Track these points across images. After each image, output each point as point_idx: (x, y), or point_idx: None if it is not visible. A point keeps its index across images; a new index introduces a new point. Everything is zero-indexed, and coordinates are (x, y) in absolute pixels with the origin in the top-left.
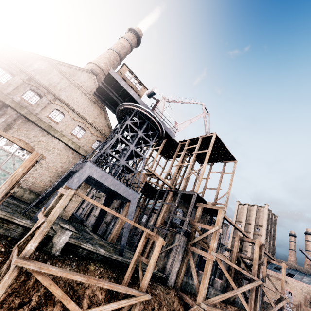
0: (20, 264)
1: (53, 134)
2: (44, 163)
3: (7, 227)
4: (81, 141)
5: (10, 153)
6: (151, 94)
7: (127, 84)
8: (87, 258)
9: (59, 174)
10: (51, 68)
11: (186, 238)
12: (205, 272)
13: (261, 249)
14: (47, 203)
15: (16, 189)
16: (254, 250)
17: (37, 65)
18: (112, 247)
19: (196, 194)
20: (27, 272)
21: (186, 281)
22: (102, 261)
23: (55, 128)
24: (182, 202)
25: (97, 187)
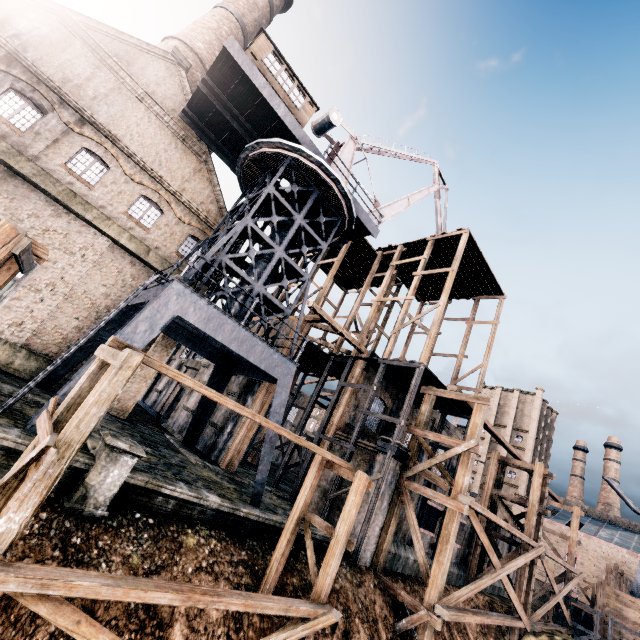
0: None
1: (80, 214)
2: (62, 285)
3: None
4: (152, 236)
5: None
6: (323, 125)
7: (269, 85)
8: (177, 517)
9: (99, 313)
10: (66, 36)
11: (399, 464)
12: (443, 538)
13: (544, 482)
14: (68, 385)
15: None
16: (532, 484)
17: (27, 22)
18: (232, 483)
19: (423, 366)
20: None
21: (394, 553)
22: (214, 522)
23: (84, 198)
24: (384, 383)
25: (194, 346)
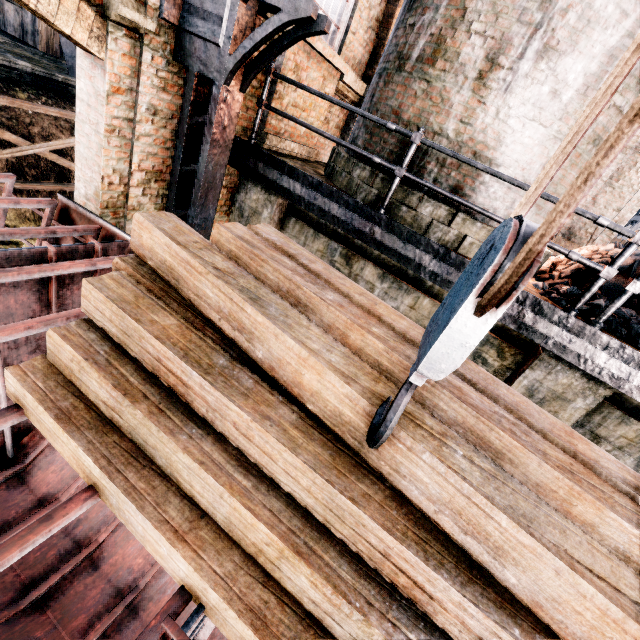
0: None
1: None
2: None
3: None
4: None
5: None
6: None
7: None
8: None
9: None
10: None
11: None
12: None
13: None
14: None
15: None
16: None
17: None
18: (54, 63)
19: None
20: None
21: None
22: (39, 86)
23: None
24: None
25: None
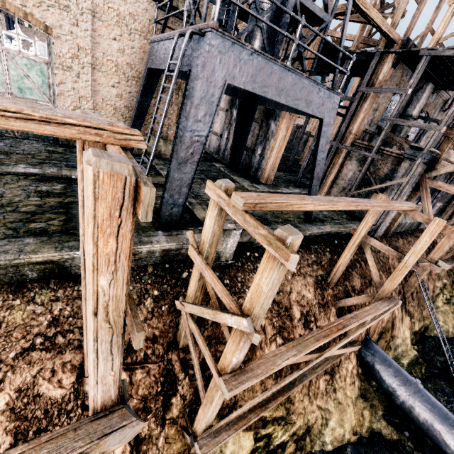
0: (238, 391)
1: None
2: (82, 54)
3: (134, 258)
4: None
5: None
6: None
7: None
8: None
9: (126, 75)
10: None
11: (425, 167)
12: None
13: None
14: (167, 185)
15: None
16: None
17: None
18: None
19: None
20: None
21: (398, 223)
22: None
23: None
24: (409, 75)
25: None
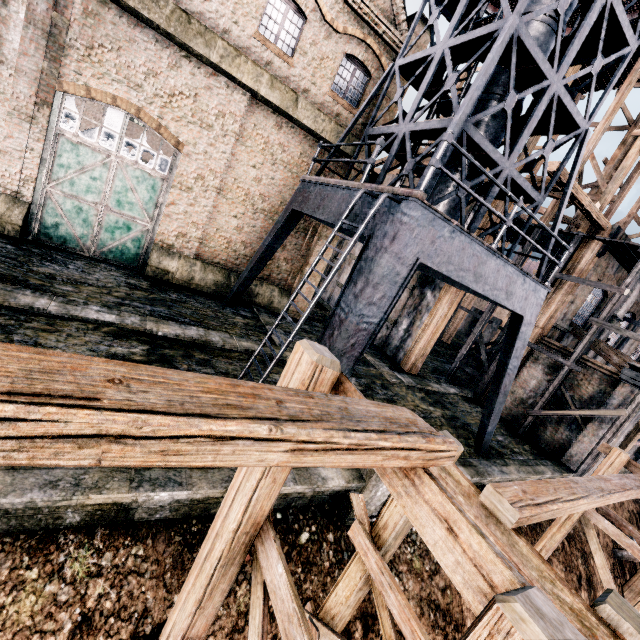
0: None
1: (203, 55)
2: (211, 176)
3: None
4: (296, 70)
5: (109, 156)
6: None
7: None
8: None
9: (255, 206)
10: None
11: None
12: None
13: None
14: None
15: (171, 265)
16: None
17: None
18: (432, 402)
19: None
20: None
21: None
22: None
23: (200, 21)
24: (615, 267)
25: None
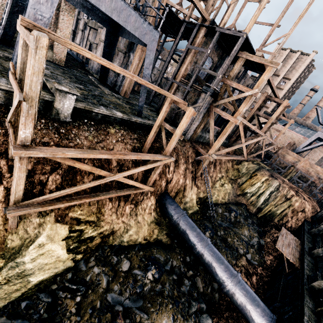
0: (24, 155)
1: None
2: None
3: None
4: None
5: None
6: None
7: None
8: (104, 121)
9: None
10: None
11: (212, 99)
12: (223, 133)
13: (284, 109)
14: (16, 48)
15: None
16: (277, 110)
17: None
18: (127, 104)
19: (245, 36)
20: (42, 142)
21: (200, 135)
22: (121, 123)
23: None
24: (216, 46)
25: (88, 11)
